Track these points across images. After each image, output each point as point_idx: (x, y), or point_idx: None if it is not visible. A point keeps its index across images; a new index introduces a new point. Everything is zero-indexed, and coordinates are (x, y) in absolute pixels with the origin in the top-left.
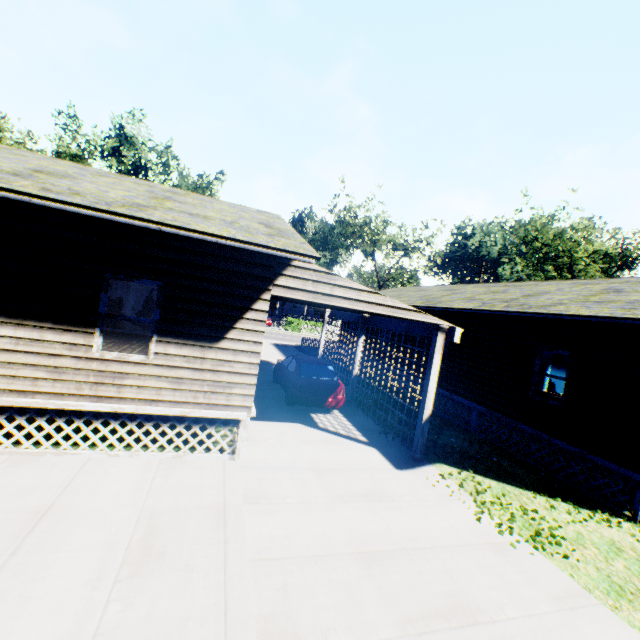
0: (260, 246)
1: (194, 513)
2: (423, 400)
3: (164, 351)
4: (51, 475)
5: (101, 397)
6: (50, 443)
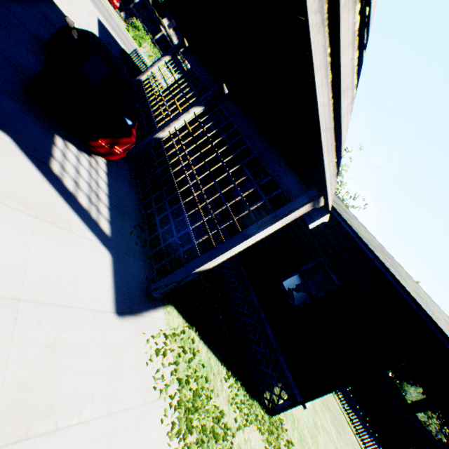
0: None
1: None
2: (216, 252)
3: None
4: None
5: None
6: None
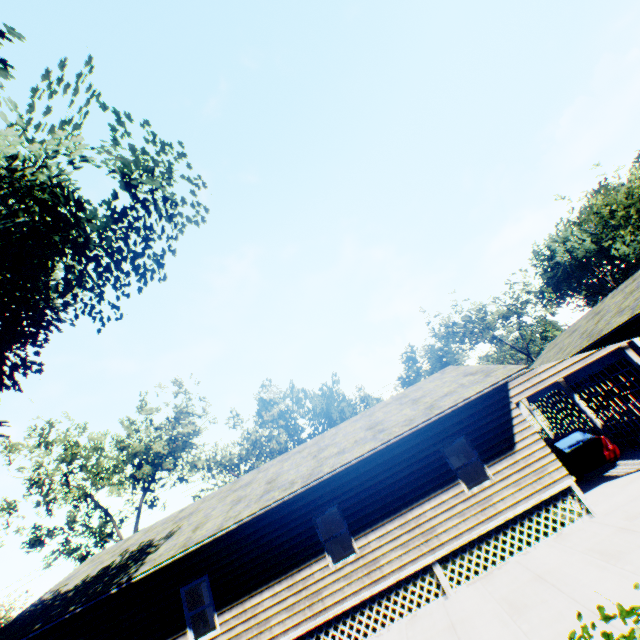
0: (497, 382)
1: (609, 538)
2: None
3: (494, 470)
4: (512, 572)
5: (490, 517)
6: (489, 562)
